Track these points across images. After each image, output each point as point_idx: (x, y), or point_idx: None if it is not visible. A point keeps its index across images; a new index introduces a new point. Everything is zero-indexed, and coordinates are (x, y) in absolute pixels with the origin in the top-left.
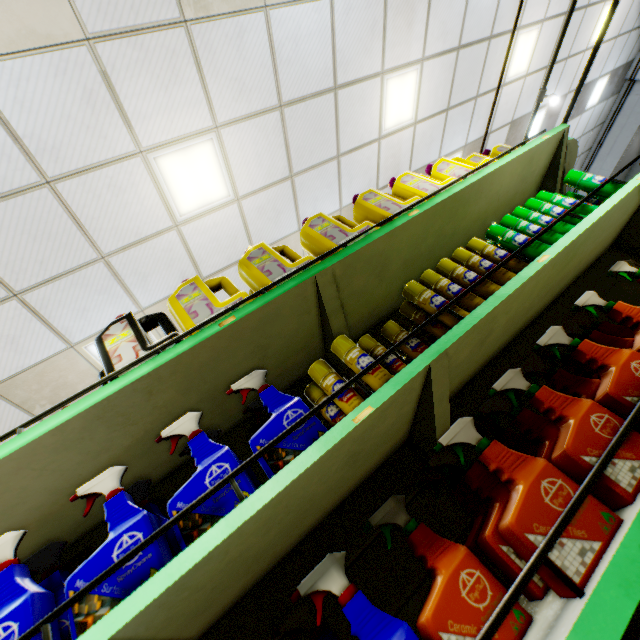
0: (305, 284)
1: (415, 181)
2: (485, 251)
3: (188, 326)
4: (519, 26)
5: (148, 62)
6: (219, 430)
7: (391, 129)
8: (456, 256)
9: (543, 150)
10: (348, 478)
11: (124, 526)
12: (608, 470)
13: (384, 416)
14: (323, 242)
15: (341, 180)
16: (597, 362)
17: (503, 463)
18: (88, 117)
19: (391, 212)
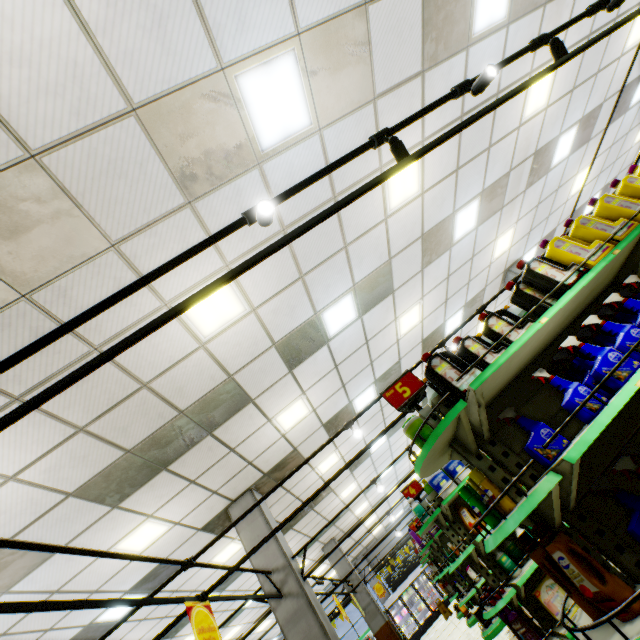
0: None
1: None
2: None
3: (578, 259)
4: None
5: (398, 105)
6: (608, 307)
7: (528, 117)
8: None
9: None
10: None
11: (624, 329)
12: None
13: None
14: (623, 211)
15: (487, 167)
16: None
17: None
18: None
19: None
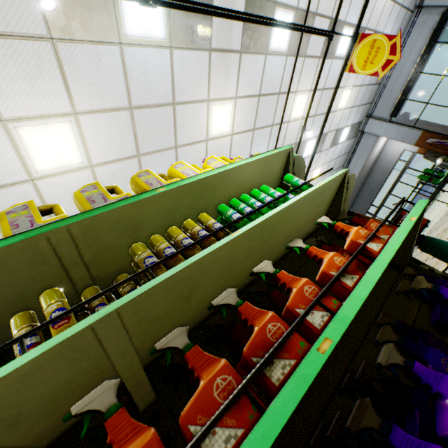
0: (34, 239)
1: (184, 168)
2: (207, 223)
3: None
4: (296, 90)
5: (15, 58)
6: None
7: (215, 135)
8: (185, 225)
9: (276, 159)
10: (18, 439)
11: None
12: (206, 441)
13: (37, 378)
14: (84, 205)
15: None
16: (248, 322)
17: (117, 436)
18: None
19: (152, 187)
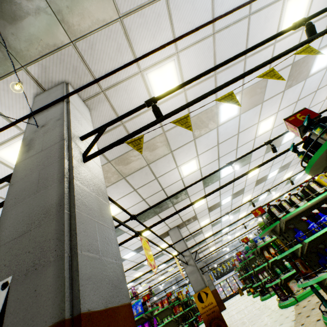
0: None
1: None
2: None
3: (326, 184)
4: None
5: (271, 102)
6: None
7: None
8: None
9: None
10: None
11: None
12: None
13: None
14: None
15: None
16: None
17: None
18: (253, 118)
19: None
